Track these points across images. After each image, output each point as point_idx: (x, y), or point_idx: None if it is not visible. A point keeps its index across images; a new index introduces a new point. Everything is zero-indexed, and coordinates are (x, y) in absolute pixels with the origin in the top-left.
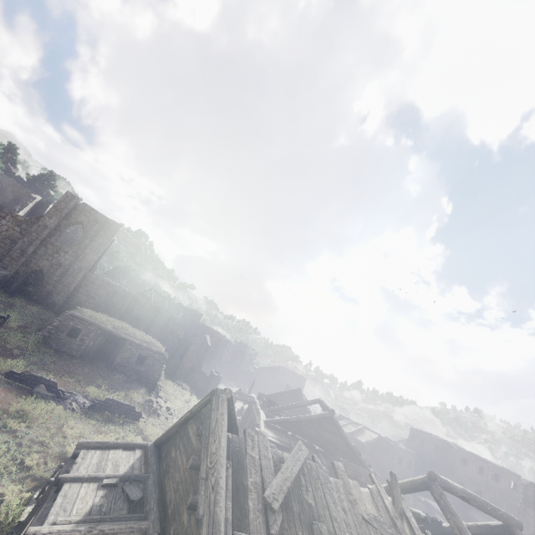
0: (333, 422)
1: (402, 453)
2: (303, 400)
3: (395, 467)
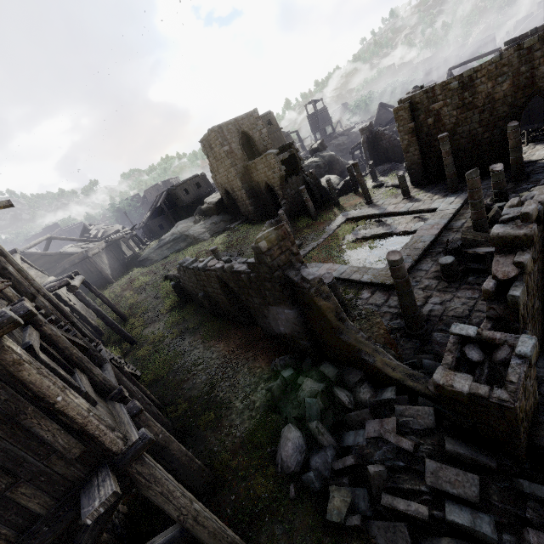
0: (30, 255)
1: (184, 186)
2: (90, 231)
3: (186, 199)
